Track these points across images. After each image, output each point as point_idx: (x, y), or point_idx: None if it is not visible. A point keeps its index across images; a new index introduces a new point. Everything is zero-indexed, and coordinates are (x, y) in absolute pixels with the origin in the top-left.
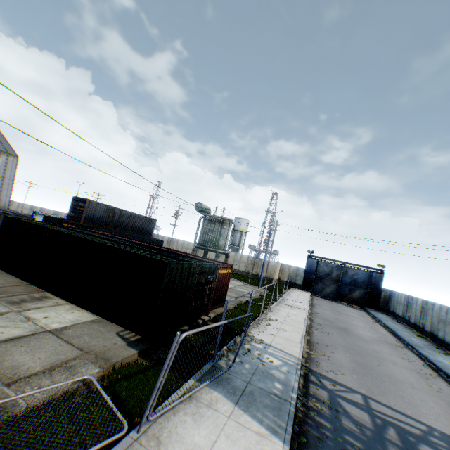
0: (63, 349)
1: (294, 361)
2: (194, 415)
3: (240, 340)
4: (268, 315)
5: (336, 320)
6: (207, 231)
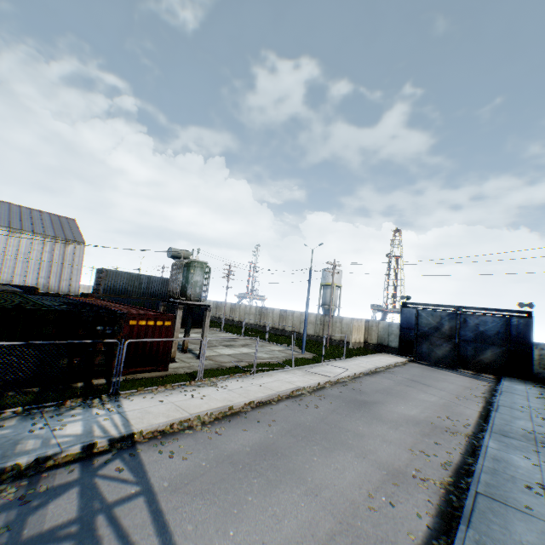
0: None
1: (109, 433)
2: None
3: (77, 404)
4: (229, 381)
5: (376, 392)
6: (172, 280)
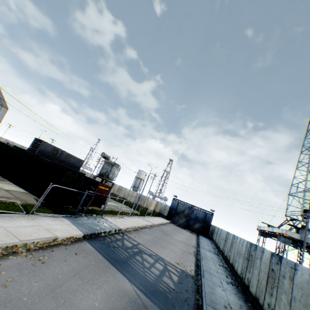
0: (9, 194)
1: (116, 227)
2: (53, 220)
3: (95, 216)
4: (125, 217)
5: (168, 231)
6: (103, 168)
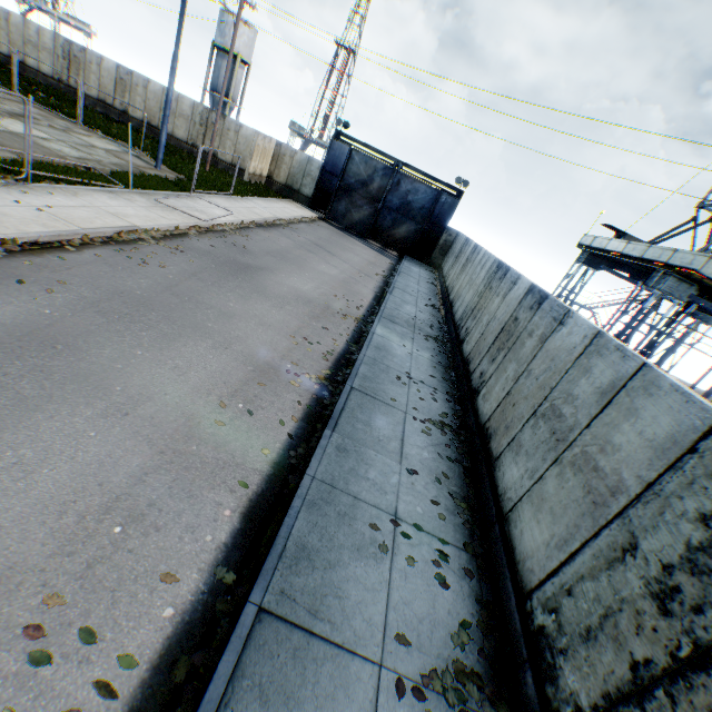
0: None
1: None
2: None
3: None
4: None
5: (268, 254)
6: None
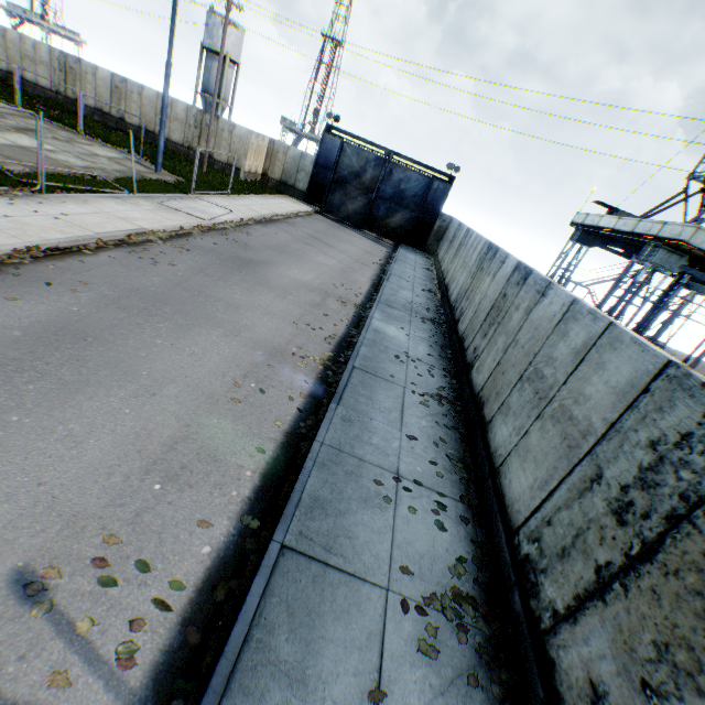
0: None
1: None
2: None
3: None
4: None
5: (268, 249)
6: None
